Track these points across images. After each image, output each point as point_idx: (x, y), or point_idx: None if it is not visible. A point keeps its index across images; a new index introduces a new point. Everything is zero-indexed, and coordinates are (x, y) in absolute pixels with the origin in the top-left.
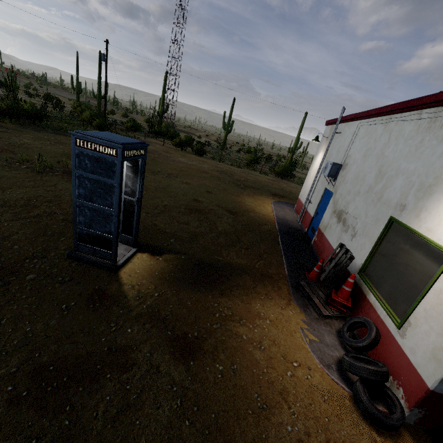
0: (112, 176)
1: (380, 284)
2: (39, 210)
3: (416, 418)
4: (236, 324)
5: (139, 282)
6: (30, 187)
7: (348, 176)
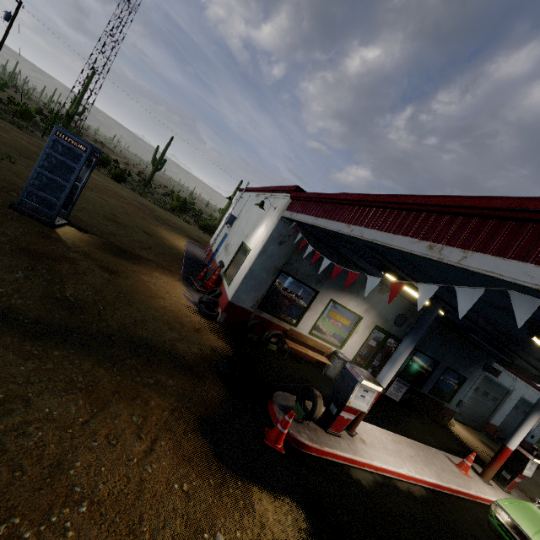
0: (77, 162)
1: (230, 273)
2: None
3: (224, 318)
4: (141, 275)
5: (72, 239)
6: None
7: (237, 224)
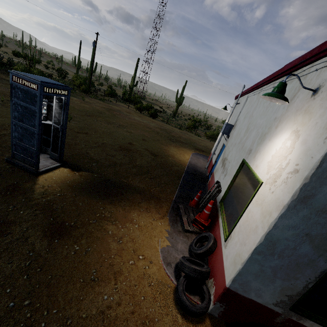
0: (35, 105)
1: (227, 209)
2: (6, 131)
3: (219, 311)
4: (109, 223)
5: (50, 185)
6: (9, 118)
7: (234, 133)
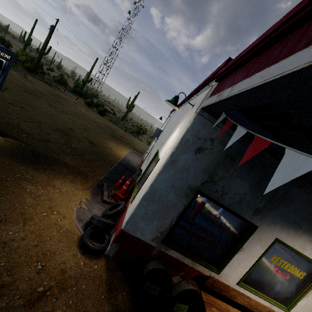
0: None
1: (140, 185)
2: None
3: (114, 251)
4: (29, 183)
5: None
6: None
7: (161, 136)
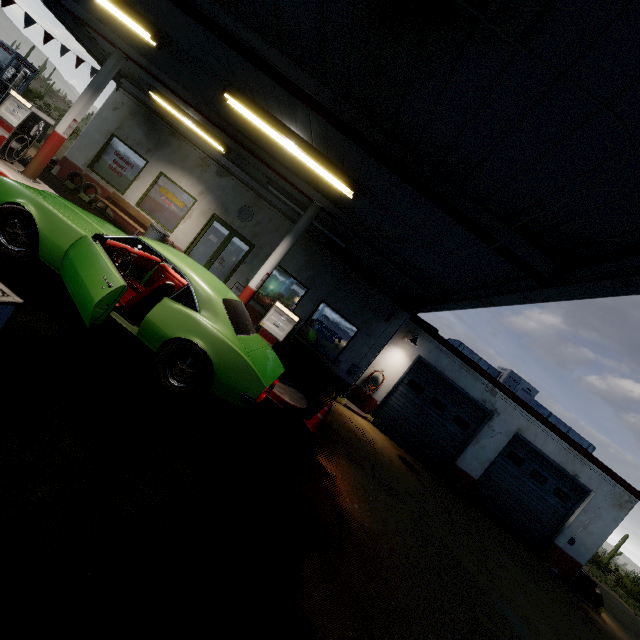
0: (6, 62)
1: None
2: None
3: (57, 171)
4: None
5: None
6: None
7: None
